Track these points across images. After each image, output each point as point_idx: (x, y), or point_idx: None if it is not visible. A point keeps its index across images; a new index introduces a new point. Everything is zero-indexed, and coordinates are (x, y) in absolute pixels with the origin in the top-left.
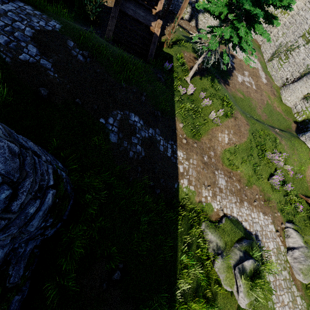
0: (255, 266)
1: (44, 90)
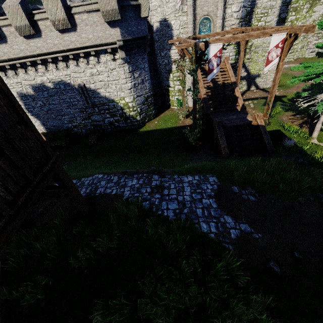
0: None
1: (274, 265)
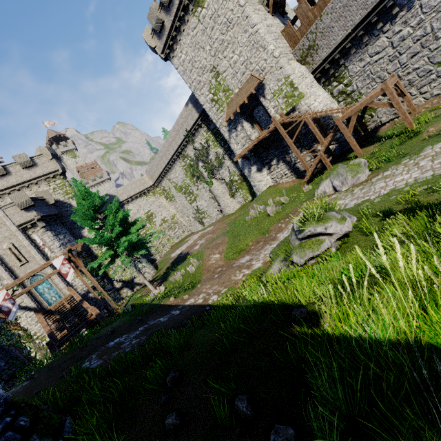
0: (301, 218)
1: None
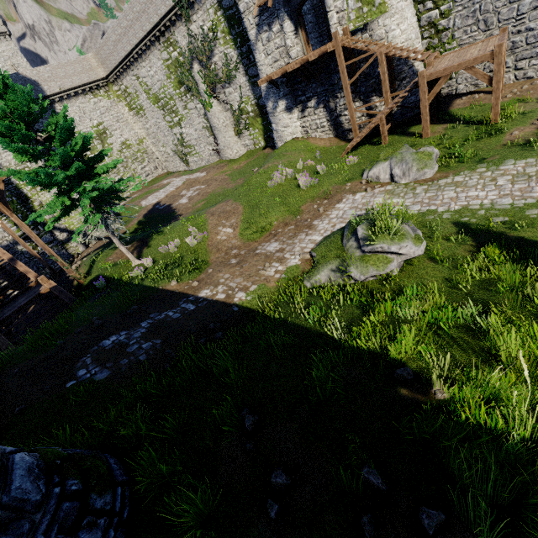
0: (368, 223)
1: None
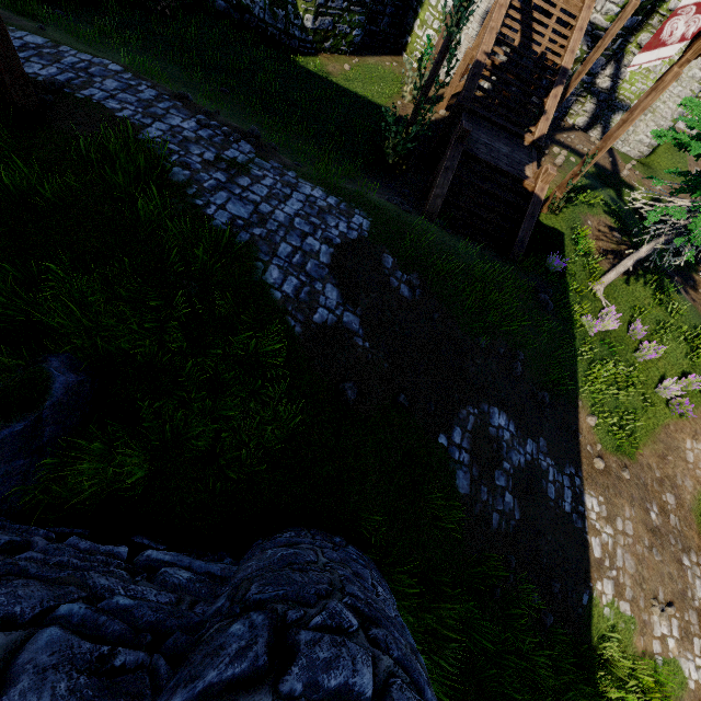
0: None
1: (352, 389)
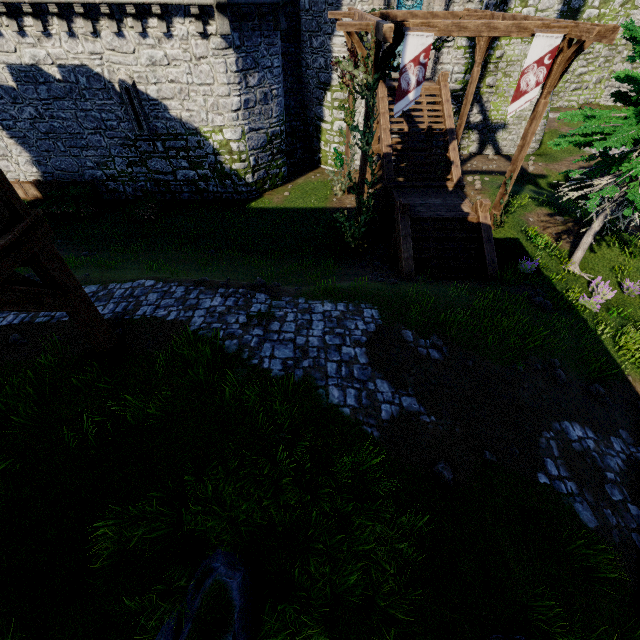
0: None
1: (446, 469)
